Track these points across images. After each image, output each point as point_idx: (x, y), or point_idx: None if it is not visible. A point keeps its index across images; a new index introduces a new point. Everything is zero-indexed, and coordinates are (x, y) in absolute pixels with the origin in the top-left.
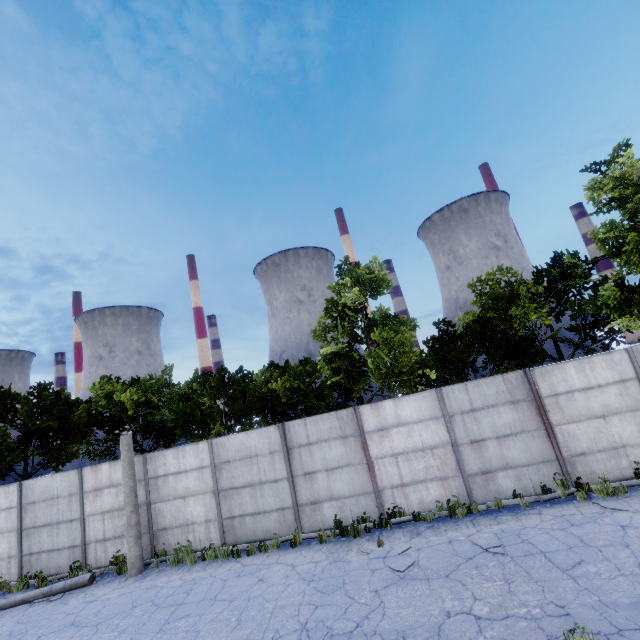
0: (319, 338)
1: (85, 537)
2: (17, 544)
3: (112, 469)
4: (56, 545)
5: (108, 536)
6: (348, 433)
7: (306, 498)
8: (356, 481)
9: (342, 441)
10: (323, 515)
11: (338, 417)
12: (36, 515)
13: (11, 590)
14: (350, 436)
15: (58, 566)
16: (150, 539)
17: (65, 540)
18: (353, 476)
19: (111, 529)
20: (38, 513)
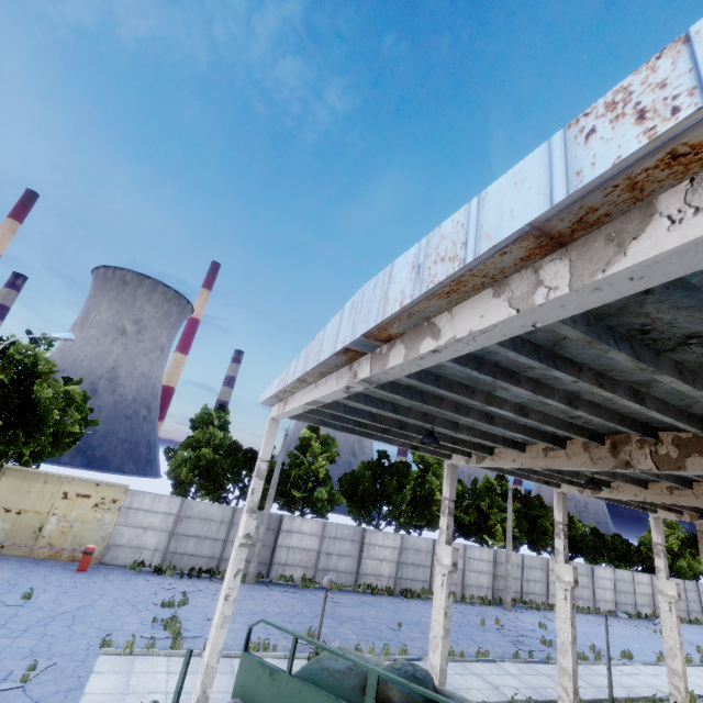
0: (668, 546)
1: (636, 602)
2: (615, 597)
3: (642, 576)
4: (627, 602)
5: (642, 604)
6: (695, 590)
7: (689, 609)
8: (698, 607)
9: (695, 592)
10: (693, 616)
11: (693, 583)
12: (619, 586)
13: (631, 617)
14: (696, 591)
15: (628, 611)
16: (655, 609)
17: (630, 601)
18: (698, 605)
19: (643, 601)
20: (620, 585)
